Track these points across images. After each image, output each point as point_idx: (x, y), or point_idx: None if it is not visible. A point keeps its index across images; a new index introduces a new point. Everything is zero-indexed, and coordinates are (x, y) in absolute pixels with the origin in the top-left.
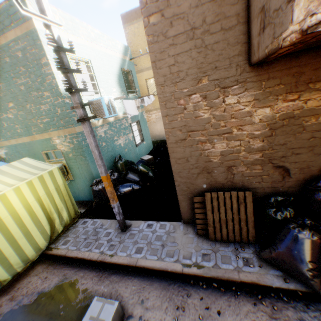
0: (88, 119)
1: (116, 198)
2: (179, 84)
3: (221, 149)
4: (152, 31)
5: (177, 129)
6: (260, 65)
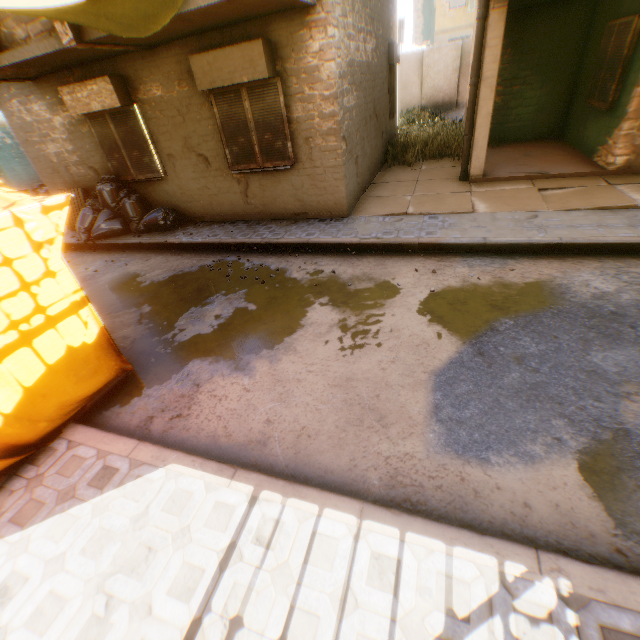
0: None
1: None
2: (2, 91)
3: (55, 151)
4: None
5: (20, 130)
6: (38, 82)
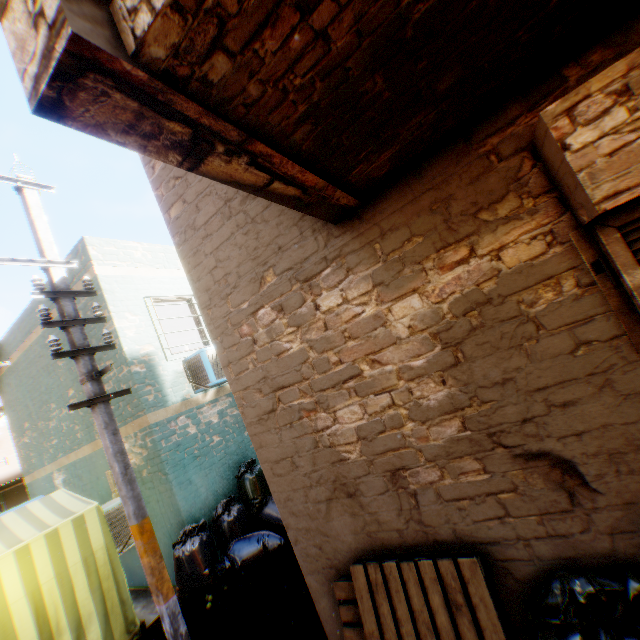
0: (103, 400)
1: (169, 587)
2: (233, 297)
3: (355, 423)
4: (177, 227)
5: (253, 388)
6: (355, 215)
